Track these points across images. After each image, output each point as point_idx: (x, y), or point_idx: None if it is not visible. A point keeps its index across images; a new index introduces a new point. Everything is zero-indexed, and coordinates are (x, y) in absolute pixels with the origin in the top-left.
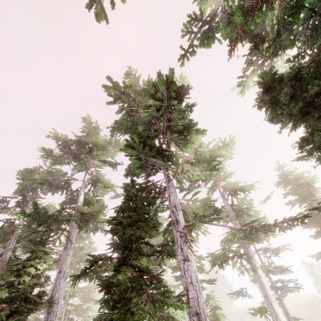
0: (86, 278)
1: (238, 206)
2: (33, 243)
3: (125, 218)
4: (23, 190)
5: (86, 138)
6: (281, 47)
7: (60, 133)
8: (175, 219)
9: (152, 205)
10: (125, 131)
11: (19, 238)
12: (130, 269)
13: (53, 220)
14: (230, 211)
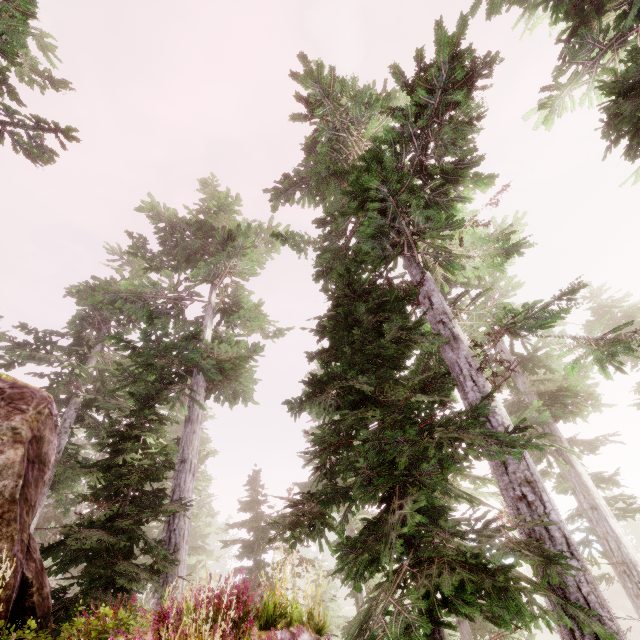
0: (311, 409)
1: (533, 348)
2: (137, 398)
3: (369, 314)
4: (86, 320)
5: (210, 221)
6: (637, 26)
7: (164, 205)
8: (450, 334)
9: (409, 302)
10: (322, 180)
11: (79, 414)
12: (383, 408)
13: (172, 359)
14: (512, 360)
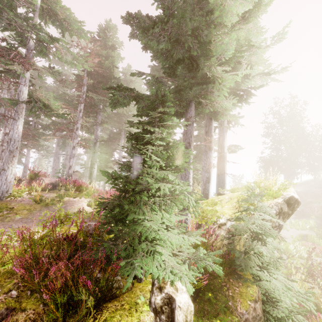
0: None
1: None
2: None
3: None
4: None
5: None
6: None
7: None
8: None
9: None
10: None
11: None
12: None
13: None
14: None
